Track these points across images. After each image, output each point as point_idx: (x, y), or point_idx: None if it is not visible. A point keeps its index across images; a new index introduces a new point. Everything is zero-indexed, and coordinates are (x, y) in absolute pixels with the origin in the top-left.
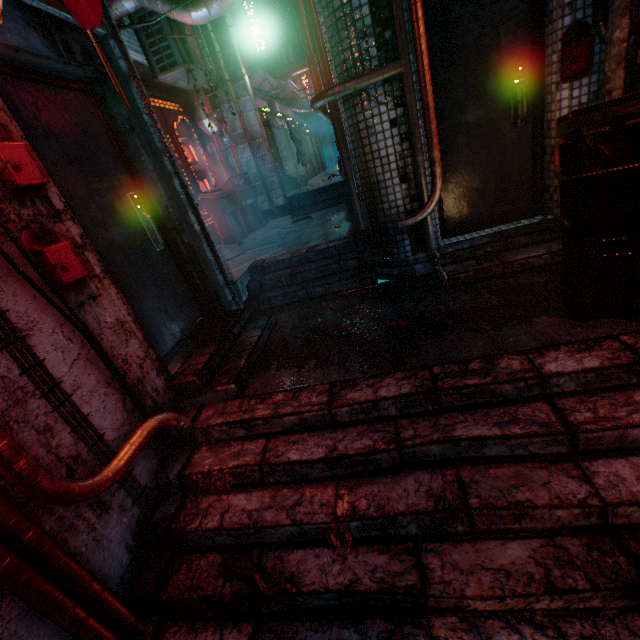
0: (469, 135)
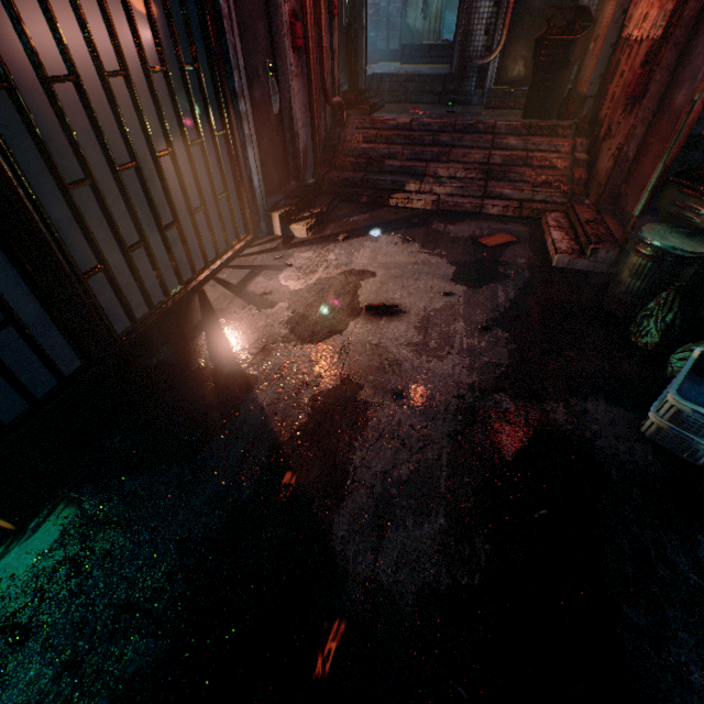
0: (531, 17)
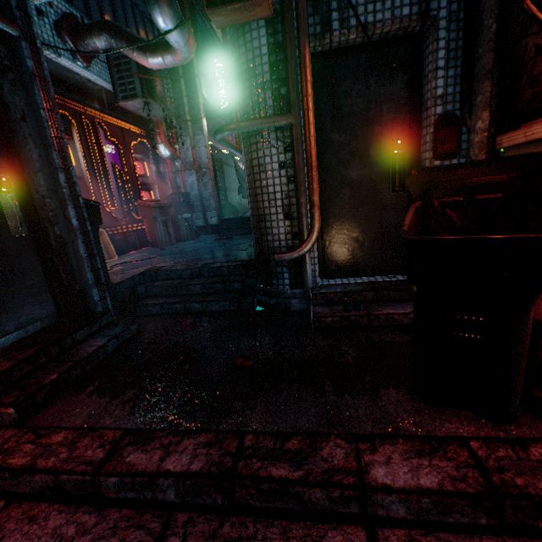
0: (352, 189)
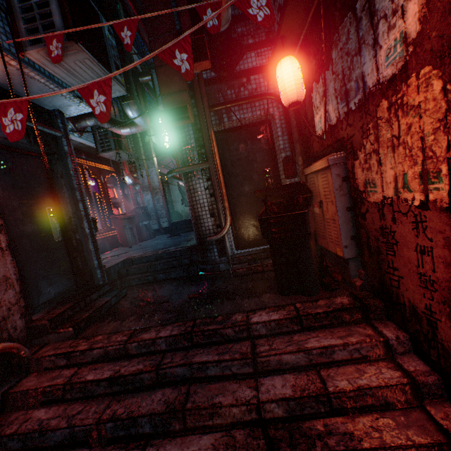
0: (247, 197)
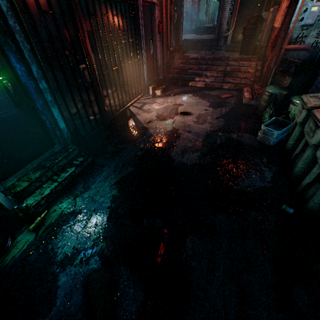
0: (244, 18)
